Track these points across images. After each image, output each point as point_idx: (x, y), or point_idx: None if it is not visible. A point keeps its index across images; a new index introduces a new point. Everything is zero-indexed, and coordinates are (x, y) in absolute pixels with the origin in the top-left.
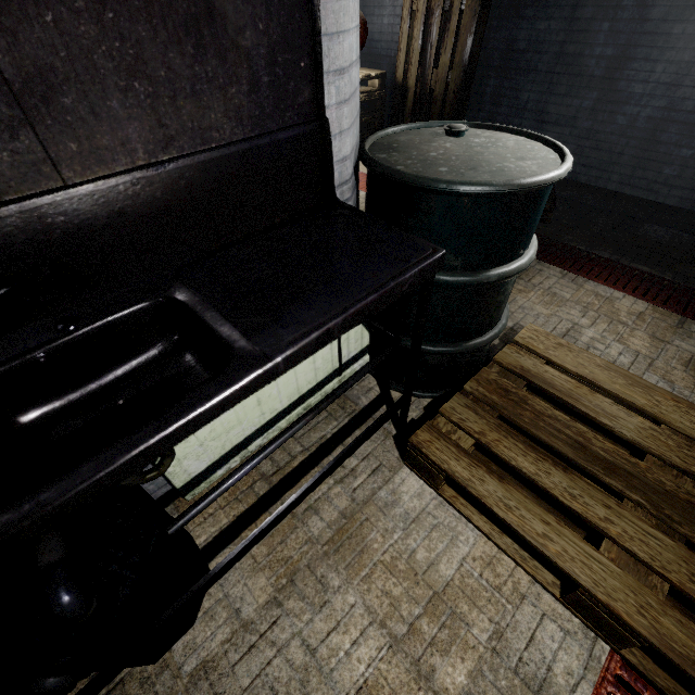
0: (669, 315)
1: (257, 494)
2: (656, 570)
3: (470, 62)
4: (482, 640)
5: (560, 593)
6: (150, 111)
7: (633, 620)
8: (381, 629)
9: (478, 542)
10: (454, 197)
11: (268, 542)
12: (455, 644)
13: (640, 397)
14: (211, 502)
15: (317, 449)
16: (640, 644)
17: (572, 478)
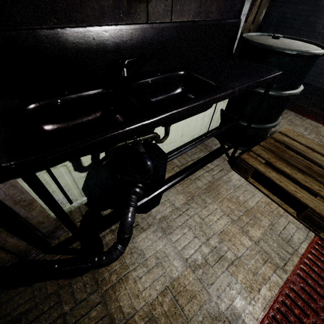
0: None
1: (175, 171)
2: None
3: (262, 21)
4: (266, 225)
5: (296, 215)
6: (199, 0)
7: None
8: (228, 217)
9: (263, 197)
10: (283, 56)
11: (182, 186)
12: (256, 225)
13: None
14: (178, 156)
15: (197, 160)
16: None
17: (305, 176)
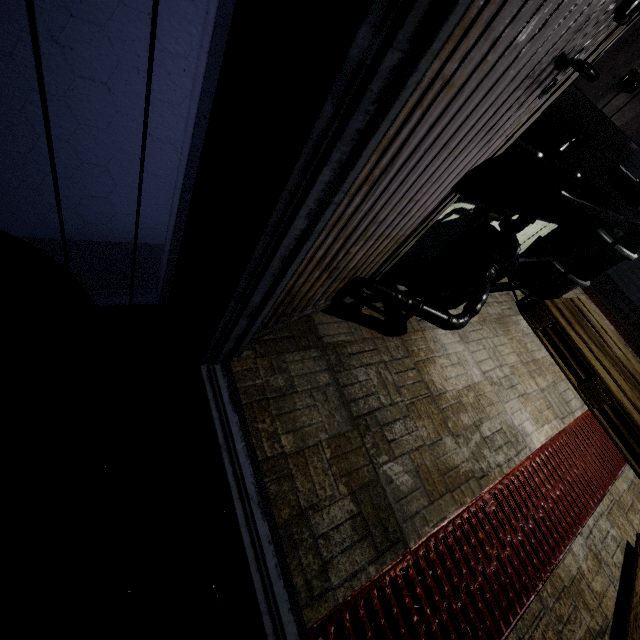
0: (622, 339)
1: None
2: (622, 389)
3: None
4: (550, 381)
5: (577, 385)
6: (638, 113)
7: (615, 392)
8: (517, 356)
9: (548, 356)
10: None
11: None
12: (541, 376)
13: (621, 347)
14: None
15: None
16: (610, 402)
17: (599, 351)
